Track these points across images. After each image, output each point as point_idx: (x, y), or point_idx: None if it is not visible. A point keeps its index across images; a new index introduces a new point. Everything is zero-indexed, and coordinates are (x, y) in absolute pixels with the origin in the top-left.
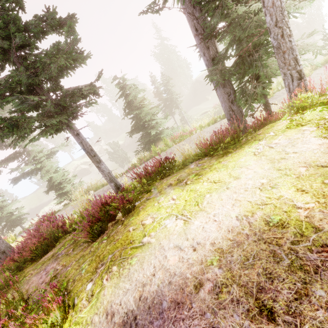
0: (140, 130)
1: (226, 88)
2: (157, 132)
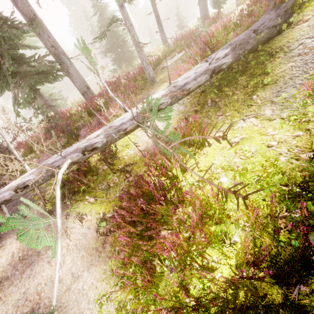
0: (117, 48)
1: (205, 1)
2: (130, 51)
